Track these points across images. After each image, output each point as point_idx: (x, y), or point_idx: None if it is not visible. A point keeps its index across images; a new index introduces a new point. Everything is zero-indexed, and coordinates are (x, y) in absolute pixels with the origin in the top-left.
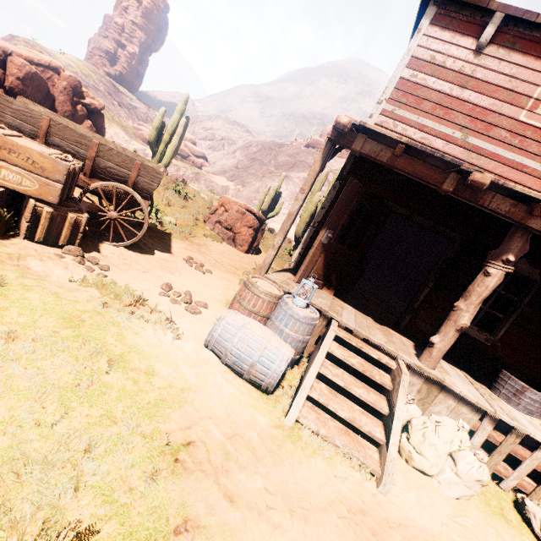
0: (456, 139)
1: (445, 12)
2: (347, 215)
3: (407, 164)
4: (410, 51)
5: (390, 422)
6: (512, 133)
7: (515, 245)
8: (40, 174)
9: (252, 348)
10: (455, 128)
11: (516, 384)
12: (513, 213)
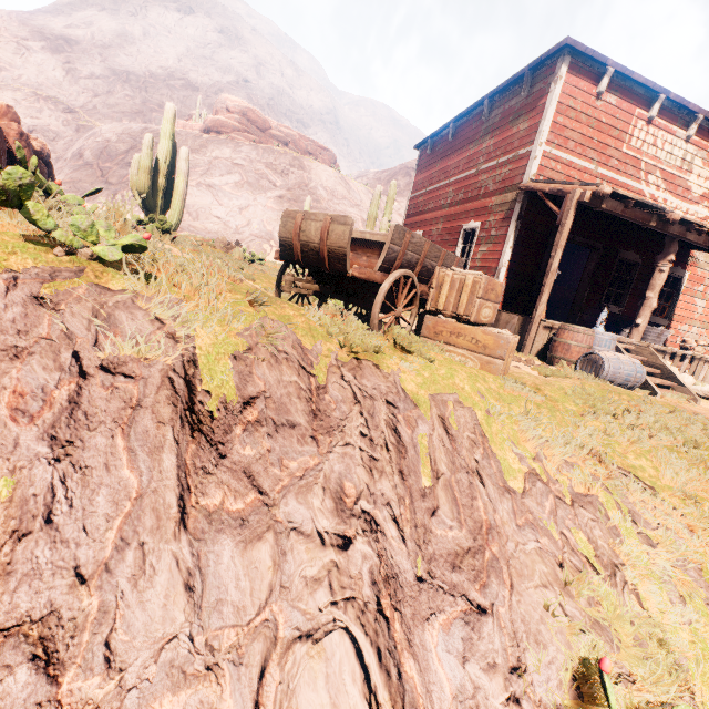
0: (591, 170)
1: (575, 62)
2: (528, 249)
3: (631, 213)
4: (556, 97)
5: (669, 375)
6: (620, 162)
7: (673, 250)
8: (495, 302)
9: (631, 366)
10: (589, 161)
11: (657, 331)
12: (679, 232)
